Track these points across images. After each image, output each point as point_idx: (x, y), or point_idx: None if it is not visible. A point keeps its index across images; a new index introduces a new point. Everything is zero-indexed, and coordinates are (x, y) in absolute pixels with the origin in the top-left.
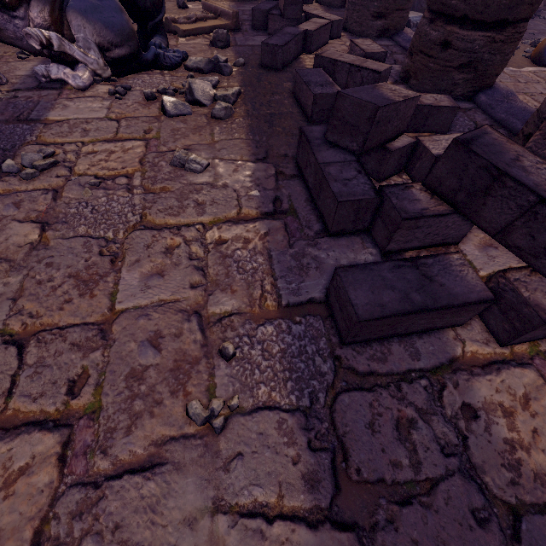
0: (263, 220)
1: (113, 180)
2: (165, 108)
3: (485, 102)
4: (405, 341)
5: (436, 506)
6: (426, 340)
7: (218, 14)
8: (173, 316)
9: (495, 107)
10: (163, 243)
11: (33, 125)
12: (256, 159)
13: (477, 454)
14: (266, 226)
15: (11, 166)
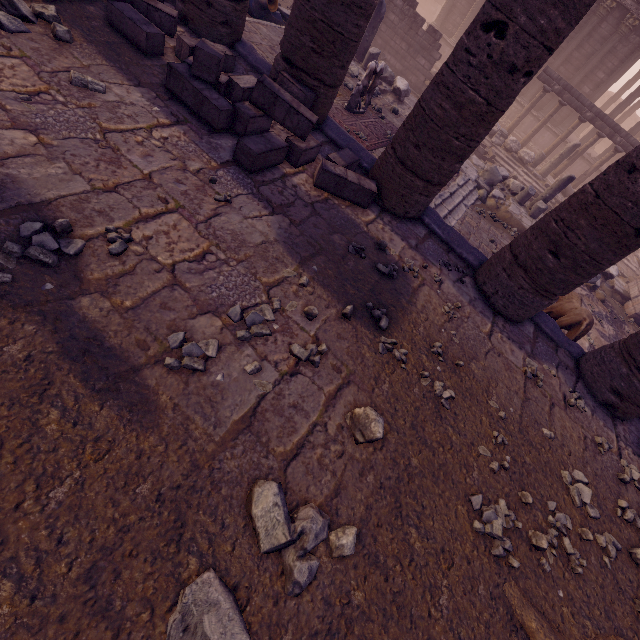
0: (176, 126)
1: (39, 96)
2: (1, 22)
3: (242, 52)
4: (269, 171)
5: (296, 206)
6: (275, 170)
7: None
8: (177, 172)
9: (249, 57)
10: (133, 140)
11: None
12: (135, 85)
13: (300, 195)
14: (181, 129)
15: None
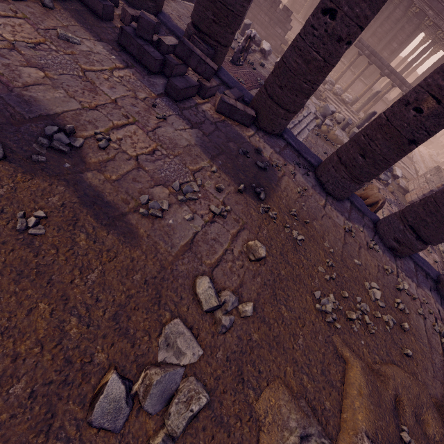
0: (127, 69)
1: (40, 46)
2: None
3: (163, 20)
4: (187, 101)
5: (206, 124)
6: (191, 100)
7: None
8: (131, 99)
9: (168, 24)
10: (102, 77)
11: None
12: (98, 40)
13: (208, 117)
14: (130, 71)
15: None
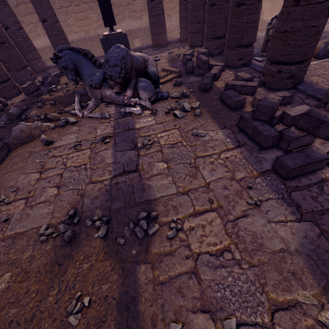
0: (237, 148)
1: (176, 144)
2: (177, 116)
3: (301, 88)
4: (305, 176)
5: None
6: (312, 175)
7: (171, 72)
8: (226, 180)
9: (306, 90)
10: (208, 161)
11: (134, 131)
12: (221, 128)
13: None
14: (239, 150)
15: (141, 146)
